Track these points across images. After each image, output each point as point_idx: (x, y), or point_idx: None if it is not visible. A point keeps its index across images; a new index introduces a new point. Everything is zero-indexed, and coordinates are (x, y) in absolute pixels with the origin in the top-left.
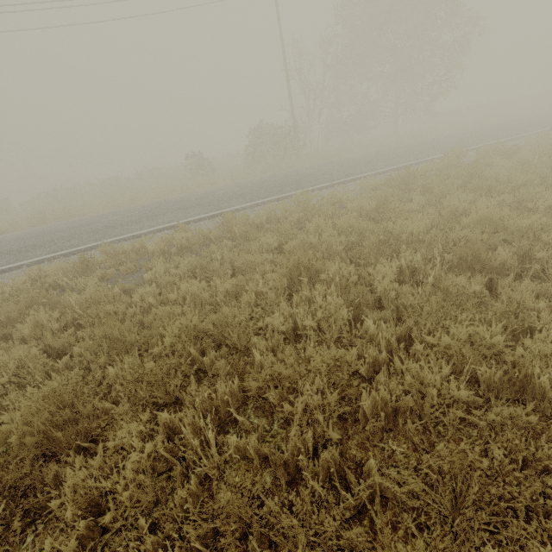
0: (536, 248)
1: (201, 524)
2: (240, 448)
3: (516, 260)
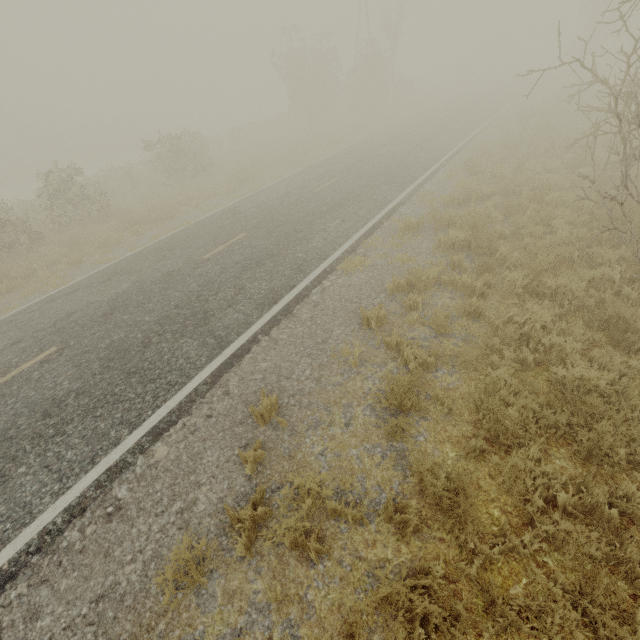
0: None
1: None
2: None
3: None
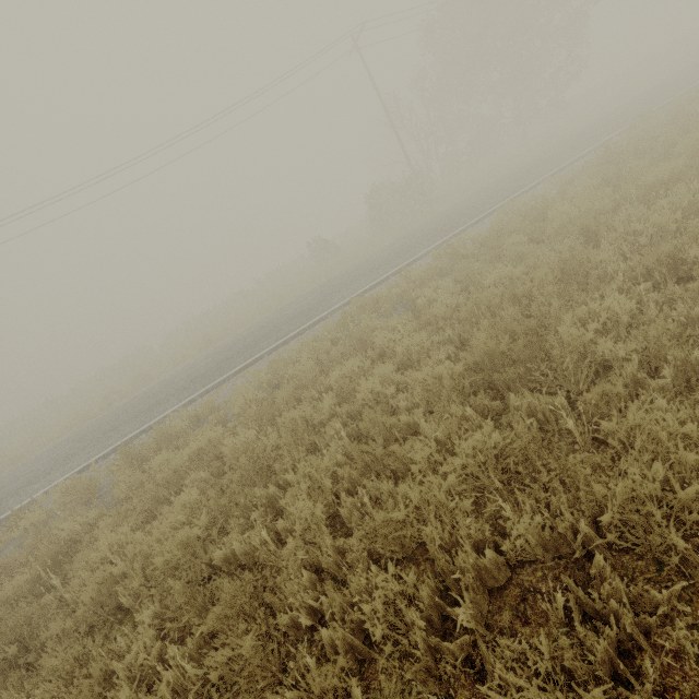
0: None
1: (692, 297)
2: (657, 303)
3: None
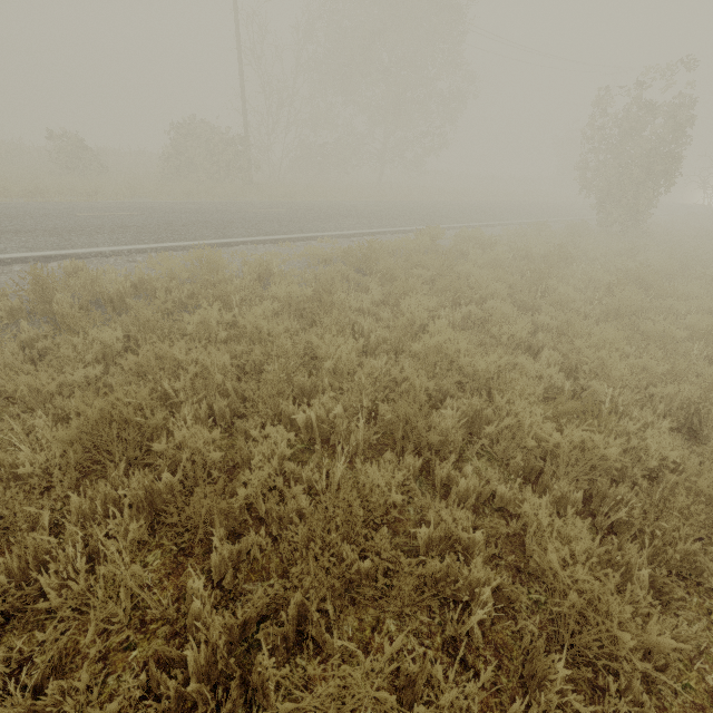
0: (488, 410)
1: None
2: None
3: (462, 432)
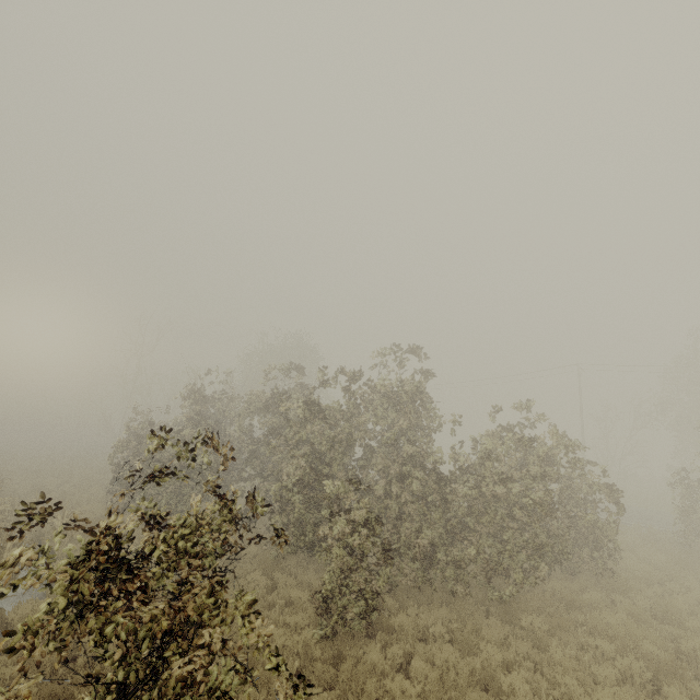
0: None
1: None
2: None
3: None
